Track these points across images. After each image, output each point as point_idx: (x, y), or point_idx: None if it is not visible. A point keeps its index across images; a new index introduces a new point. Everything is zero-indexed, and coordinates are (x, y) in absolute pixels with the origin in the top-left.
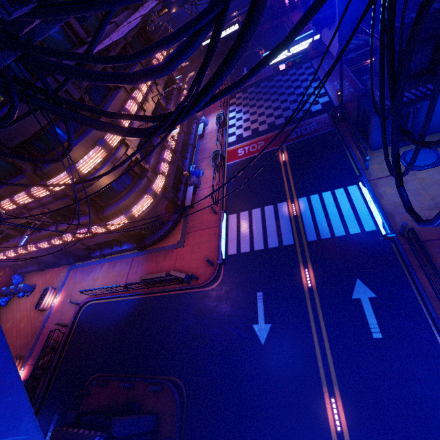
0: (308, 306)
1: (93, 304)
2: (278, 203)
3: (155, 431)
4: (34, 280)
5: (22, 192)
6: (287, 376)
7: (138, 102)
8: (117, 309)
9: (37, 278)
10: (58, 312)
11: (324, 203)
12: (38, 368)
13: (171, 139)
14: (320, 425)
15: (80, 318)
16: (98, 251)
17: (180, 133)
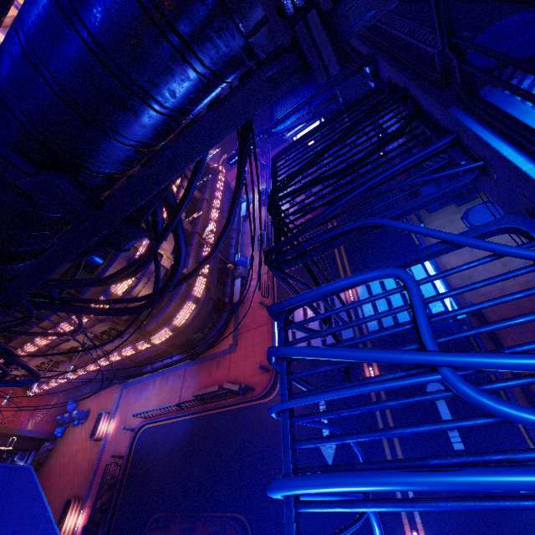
0: (376, 414)
1: (148, 429)
2: None
3: None
4: (88, 405)
5: (64, 322)
6: None
7: None
8: (173, 433)
9: (91, 401)
10: (114, 441)
11: (383, 282)
12: (96, 510)
13: (209, 233)
14: None
15: (136, 446)
16: (149, 365)
17: (220, 221)
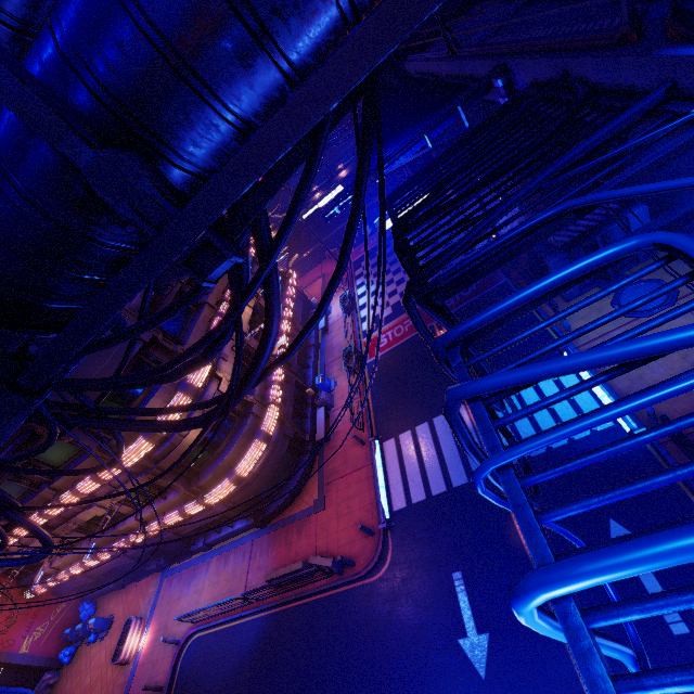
0: None
1: (199, 639)
2: None
3: None
4: (111, 608)
5: (86, 478)
6: None
7: None
8: (236, 643)
9: (115, 602)
10: (148, 663)
11: (520, 395)
12: None
13: (280, 350)
14: None
15: (182, 670)
16: (200, 539)
17: (293, 335)
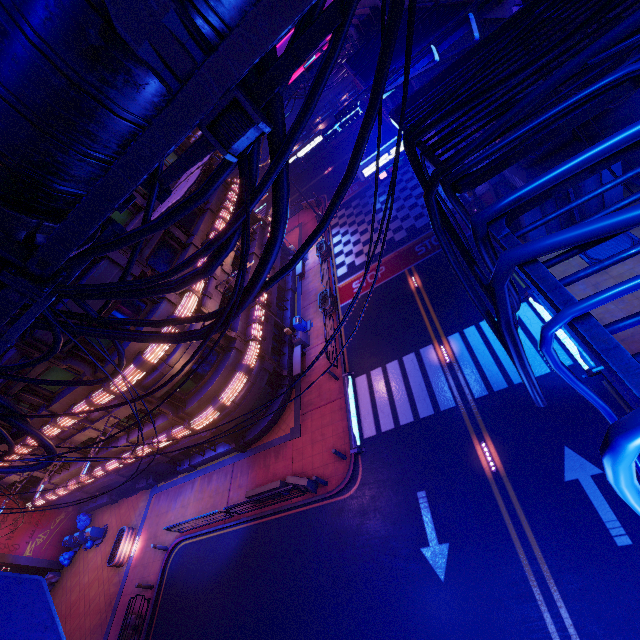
0: (499, 504)
1: (186, 546)
2: (420, 349)
3: None
4: (105, 519)
5: (82, 402)
6: (492, 635)
7: None
8: (219, 550)
9: (109, 515)
10: (140, 565)
11: (485, 337)
12: None
13: None
14: None
15: (170, 571)
16: (186, 461)
17: None
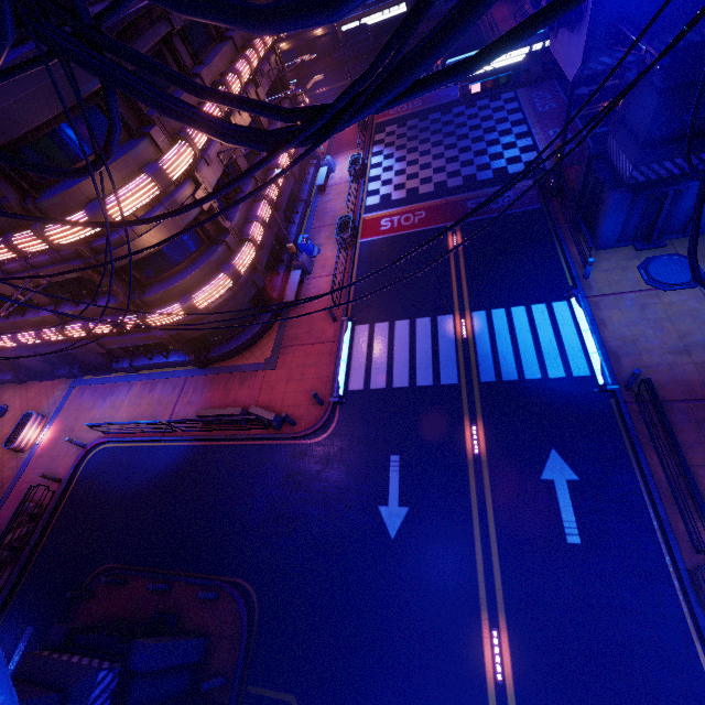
0: (471, 484)
1: (109, 449)
2: (438, 316)
3: (201, 663)
4: (6, 398)
5: None
6: (426, 591)
7: (223, 108)
8: (151, 461)
9: (11, 394)
10: (46, 456)
11: (512, 324)
12: (3, 546)
13: (272, 185)
14: (471, 671)
15: (85, 470)
16: (126, 360)
17: (287, 178)
